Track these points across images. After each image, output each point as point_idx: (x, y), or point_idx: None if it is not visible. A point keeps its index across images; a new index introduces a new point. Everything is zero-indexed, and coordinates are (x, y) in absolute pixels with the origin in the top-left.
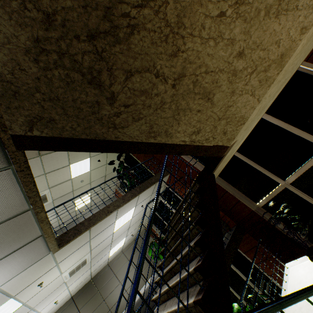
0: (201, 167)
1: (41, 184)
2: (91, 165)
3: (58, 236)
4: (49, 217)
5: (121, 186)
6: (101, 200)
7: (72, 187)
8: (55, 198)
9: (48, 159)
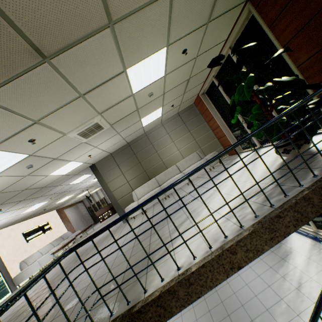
0: None
1: (83, 111)
2: (167, 64)
3: (125, 318)
4: (100, 250)
5: (209, 93)
6: (210, 214)
7: (135, 105)
8: (112, 123)
9: (72, 64)
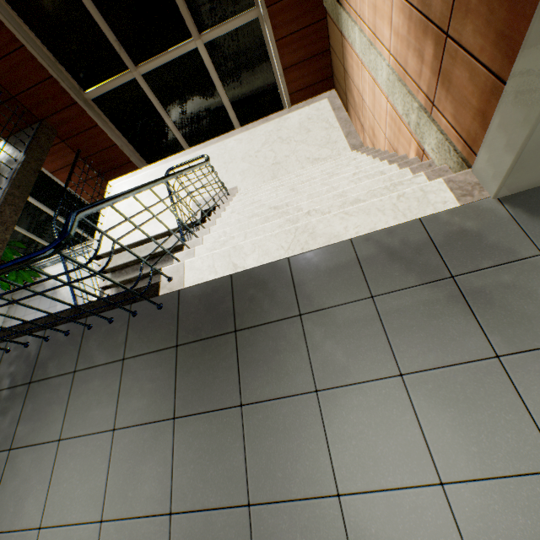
0: (129, 149)
1: None
2: None
3: None
4: None
5: None
6: None
7: None
8: None
9: None
